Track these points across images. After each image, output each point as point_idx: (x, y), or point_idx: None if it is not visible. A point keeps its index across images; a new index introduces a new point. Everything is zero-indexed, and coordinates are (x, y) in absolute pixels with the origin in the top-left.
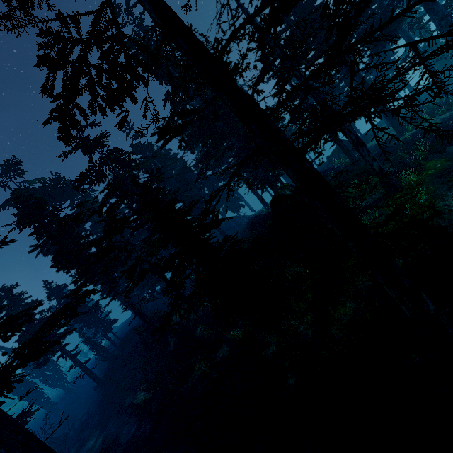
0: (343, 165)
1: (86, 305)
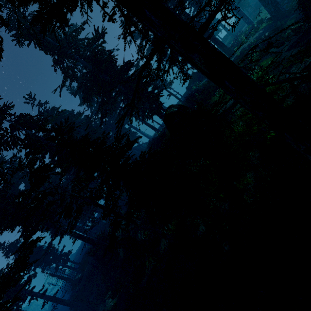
0: (200, 87)
1: (42, 249)
